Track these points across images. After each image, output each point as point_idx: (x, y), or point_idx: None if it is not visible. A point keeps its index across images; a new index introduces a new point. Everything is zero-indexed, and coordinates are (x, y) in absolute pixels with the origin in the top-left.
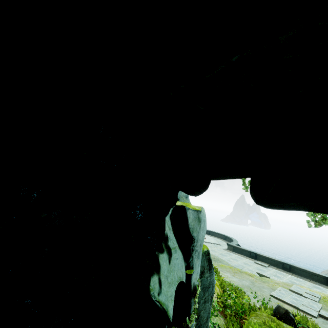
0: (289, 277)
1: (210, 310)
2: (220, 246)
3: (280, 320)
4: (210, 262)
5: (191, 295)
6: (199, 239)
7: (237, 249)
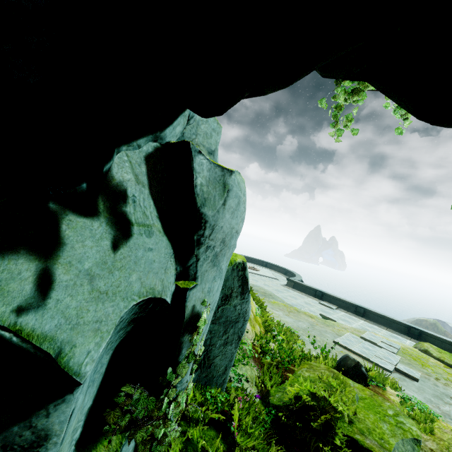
0: (361, 322)
1: (234, 357)
2: (276, 281)
3: (344, 375)
4: (245, 281)
5: (184, 328)
6: (219, 226)
7: (299, 286)
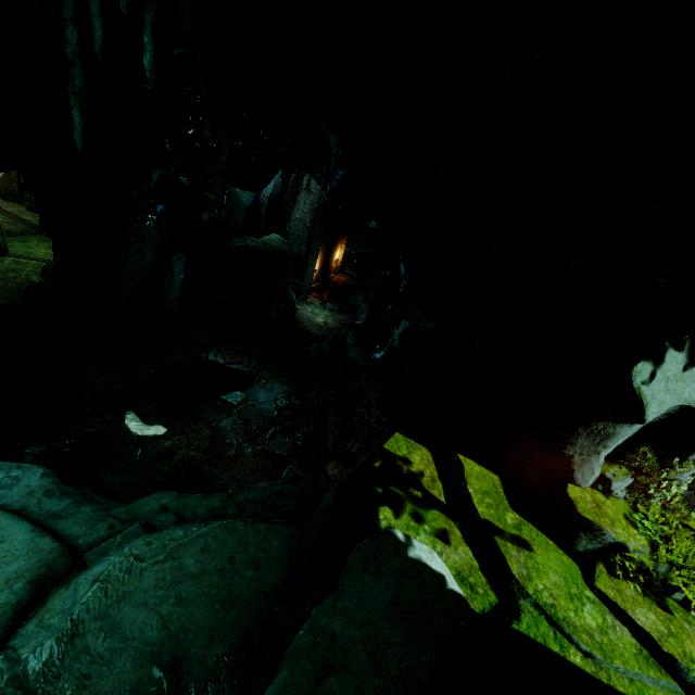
0: None
1: None
2: None
3: None
4: None
5: None
6: None
7: None
